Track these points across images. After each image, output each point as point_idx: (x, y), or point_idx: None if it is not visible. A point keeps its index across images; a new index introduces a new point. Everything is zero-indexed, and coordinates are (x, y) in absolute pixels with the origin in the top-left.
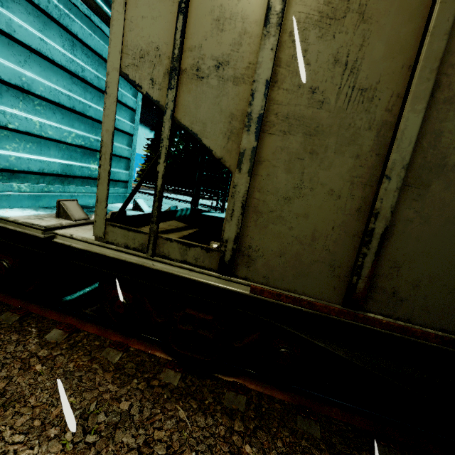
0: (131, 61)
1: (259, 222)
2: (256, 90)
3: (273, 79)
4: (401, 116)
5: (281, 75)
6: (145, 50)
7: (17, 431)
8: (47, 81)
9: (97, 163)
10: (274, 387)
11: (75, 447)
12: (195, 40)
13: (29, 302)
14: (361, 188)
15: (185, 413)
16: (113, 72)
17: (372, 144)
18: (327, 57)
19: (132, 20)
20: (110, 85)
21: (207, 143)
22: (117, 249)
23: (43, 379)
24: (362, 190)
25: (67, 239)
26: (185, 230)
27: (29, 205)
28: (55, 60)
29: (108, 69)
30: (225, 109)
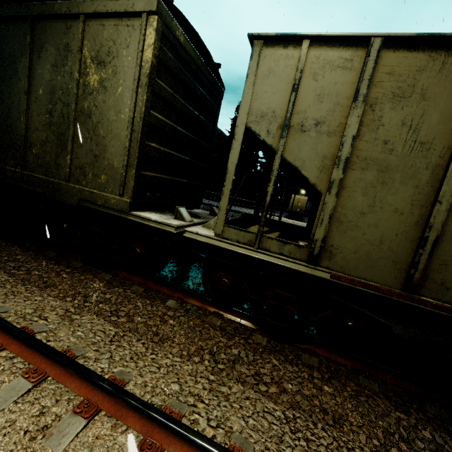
0: (254, 119)
1: (340, 228)
2: (345, 142)
3: (356, 134)
4: (450, 162)
5: (363, 132)
6: (265, 112)
7: (174, 355)
8: (170, 122)
9: (187, 178)
10: (339, 355)
11: (212, 369)
12: (302, 107)
13: (147, 280)
14: (419, 208)
15: (277, 361)
16: (241, 126)
17: (428, 179)
18: (397, 121)
19: (257, 93)
20: (238, 134)
21: (305, 173)
22: (231, 243)
23: (177, 329)
24: (420, 209)
25: (193, 235)
26: (273, 232)
27: (151, 209)
28: (176, 107)
29: (237, 123)
30: (320, 152)
